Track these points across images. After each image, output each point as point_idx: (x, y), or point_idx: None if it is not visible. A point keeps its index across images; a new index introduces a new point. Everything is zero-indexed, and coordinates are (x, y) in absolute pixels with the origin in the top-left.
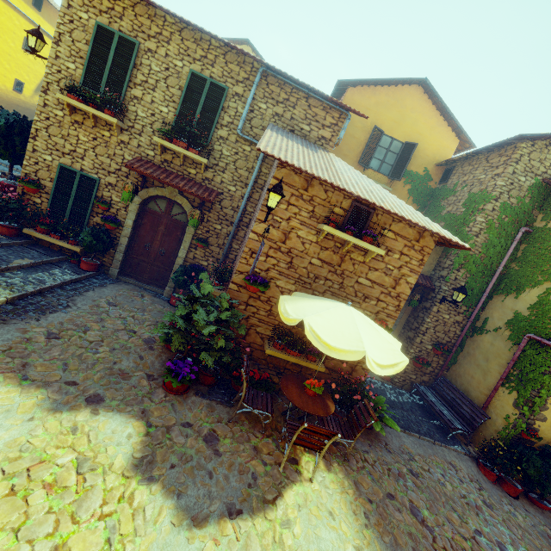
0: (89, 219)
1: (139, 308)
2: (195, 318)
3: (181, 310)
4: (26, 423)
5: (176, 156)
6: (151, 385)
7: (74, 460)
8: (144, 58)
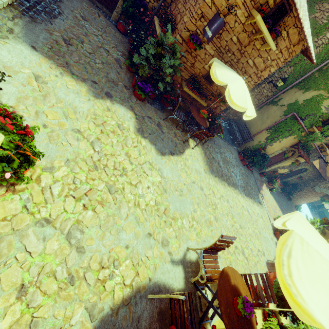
0: None
1: (101, 28)
2: (163, 60)
3: (151, 50)
4: (88, 101)
5: None
6: (128, 92)
7: (116, 124)
8: None
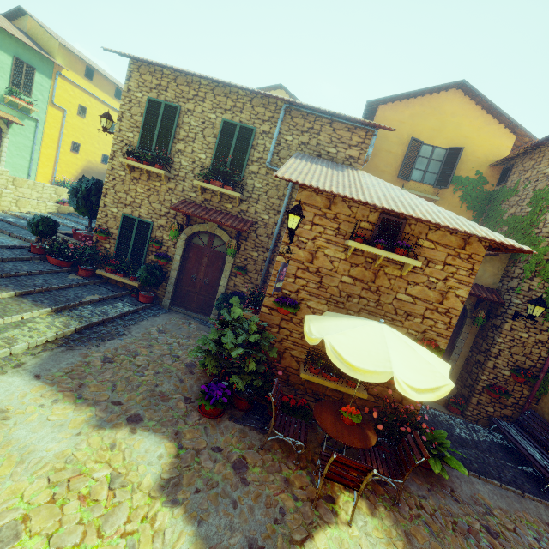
0: (146, 258)
1: (185, 335)
2: (223, 340)
3: (213, 334)
4: (74, 437)
5: (214, 194)
6: (188, 407)
7: (108, 475)
8: (184, 117)
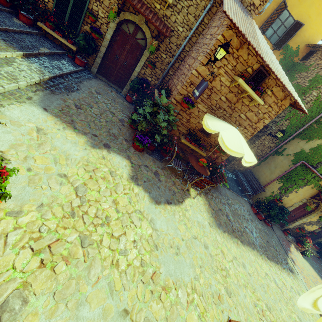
0: (81, 26)
1: (111, 99)
2: (158, 116)
3: (148, 109)
4: (84, 150)
5: None
6: (128, 144)
7: (108, 170)
8: None
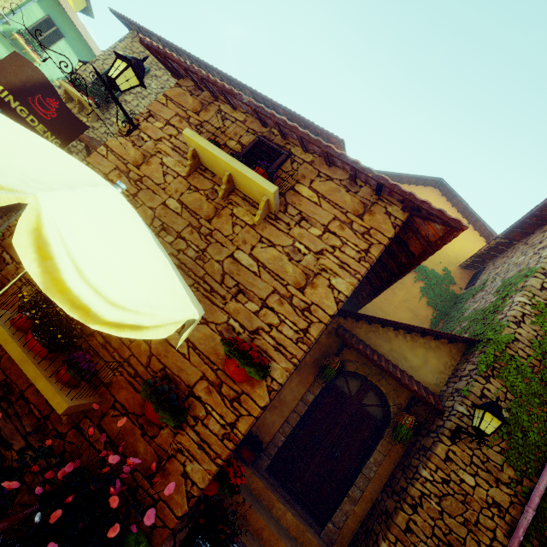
0: None
1: None
2: None
3: None
4: None
5: None
6: None
7: None
8: (149, 79)
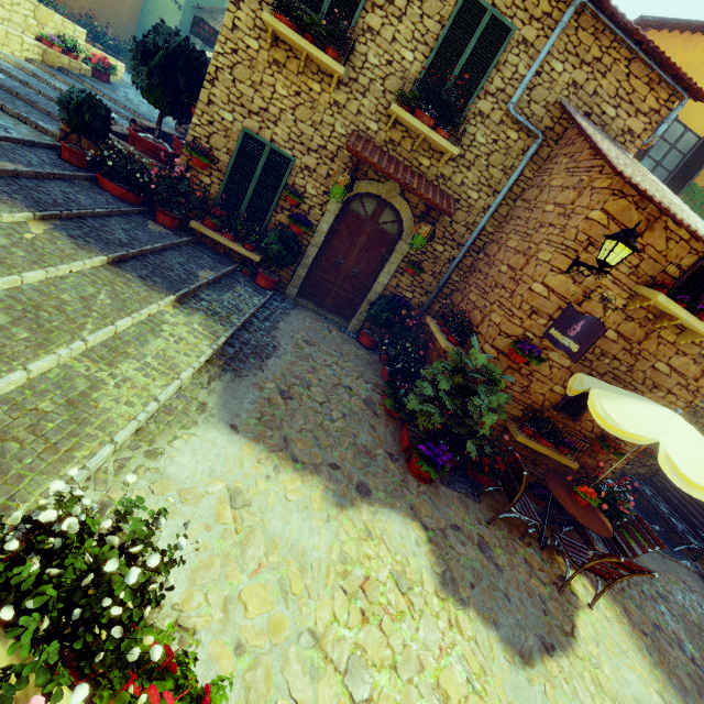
0: (271, 216)
1: (335, 350)
2: (476, 402)
3: (444, 383)
4: (327, 524)
5: (408, 135)
6: (399, 468)
7: (390, 575)
8: None
